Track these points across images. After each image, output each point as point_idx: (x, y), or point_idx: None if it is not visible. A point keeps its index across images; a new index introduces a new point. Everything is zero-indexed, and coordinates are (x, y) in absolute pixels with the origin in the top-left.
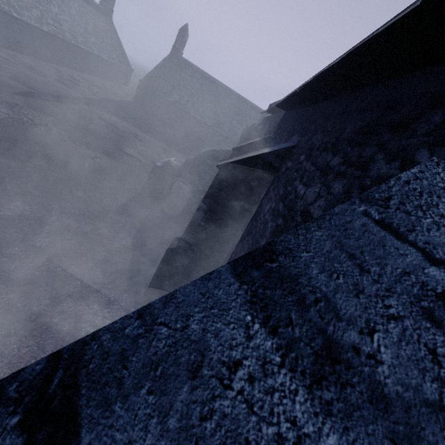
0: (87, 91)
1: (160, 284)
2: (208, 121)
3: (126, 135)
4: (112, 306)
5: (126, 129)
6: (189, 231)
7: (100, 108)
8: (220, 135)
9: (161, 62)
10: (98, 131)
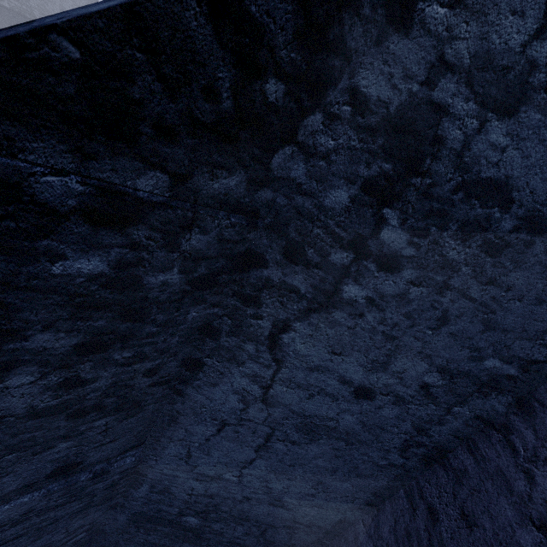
0: None
1: None
2: None
3: None
4: None
5: None
6: None
7: None
8: None
9: None
10: None
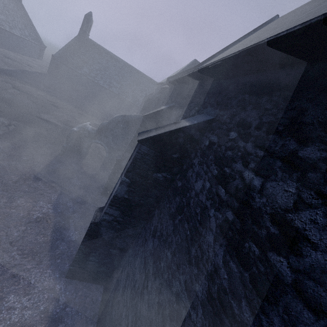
0: (0, 62)
1: (86, 256)
2: (115, 90)
3: (42, 103)
4: (33, 291)
5: (41, 97)
6: (113, 205)
7: (14, 78)
8: (125, 101)
9: (71, 41)
10: (12, 99)
